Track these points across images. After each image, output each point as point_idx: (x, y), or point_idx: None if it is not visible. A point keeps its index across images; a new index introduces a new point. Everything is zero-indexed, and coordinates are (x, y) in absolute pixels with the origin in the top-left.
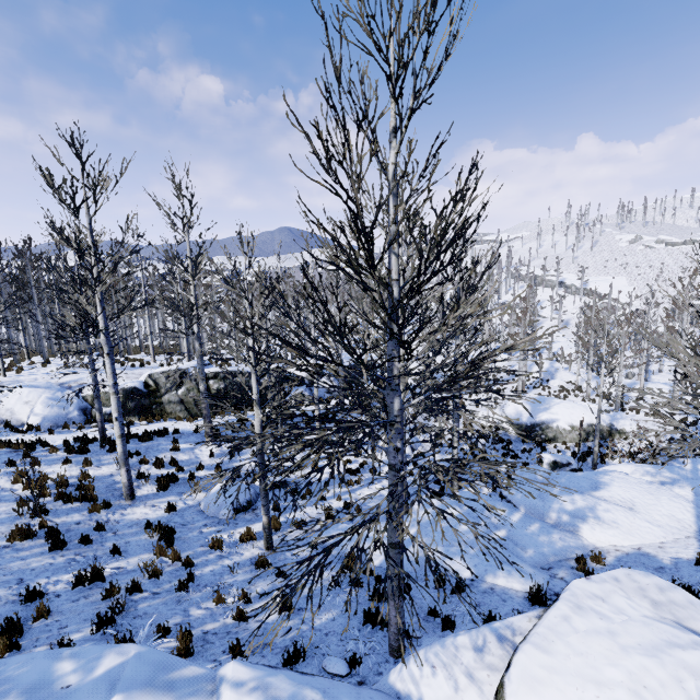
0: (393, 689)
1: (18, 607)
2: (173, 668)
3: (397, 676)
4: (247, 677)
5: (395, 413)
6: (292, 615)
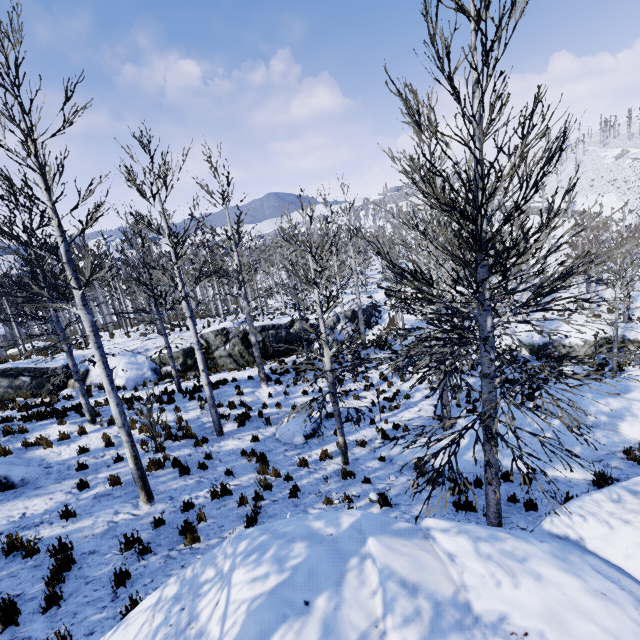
0: (551, 533)
1: (180, 515)
2: (390, 523)
3: (551, 525)
4: (448, 526)
5: (488, 330)
6: (392, 508)
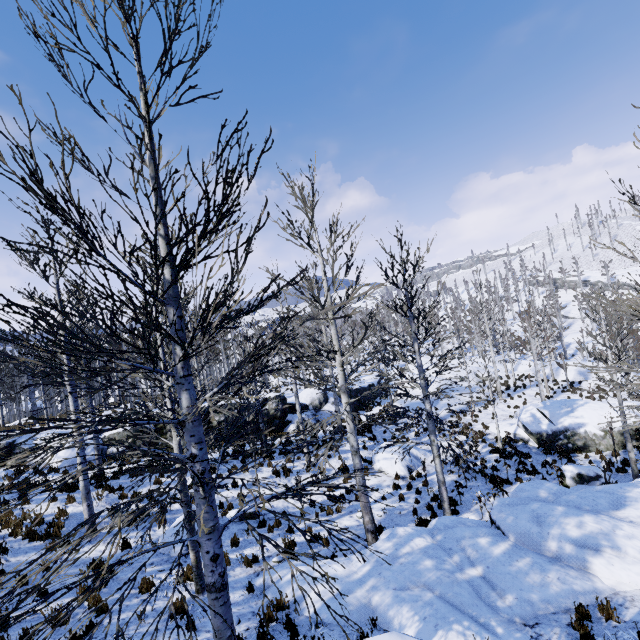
0: None
1: None
2: None
3: None
4: None
5: (184, 411)
6: None
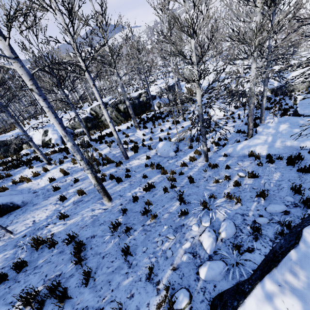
0: None
1: (133, 204)
2: None
3: None
4: None
5: None
6: (258, 179)
